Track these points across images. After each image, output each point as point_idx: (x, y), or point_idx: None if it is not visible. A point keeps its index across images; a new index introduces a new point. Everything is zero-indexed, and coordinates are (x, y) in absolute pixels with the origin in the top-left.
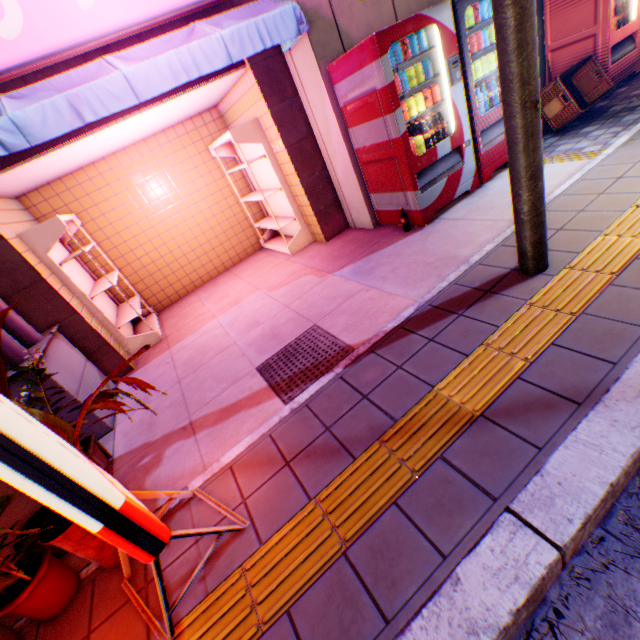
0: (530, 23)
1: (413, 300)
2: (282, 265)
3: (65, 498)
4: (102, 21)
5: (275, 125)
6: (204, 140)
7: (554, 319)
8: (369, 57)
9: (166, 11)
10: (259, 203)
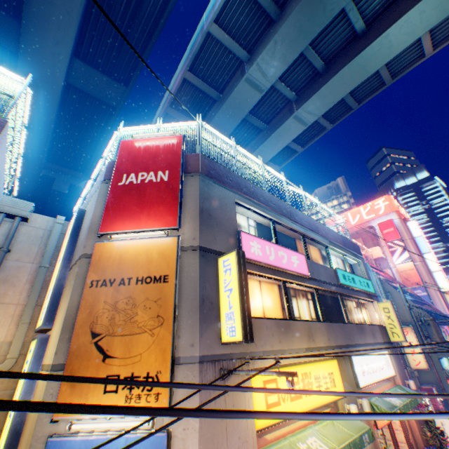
0: None
1: None
2: None
3: None
4: None
5: None
6: None
7: None
8: None
9: None
10: None
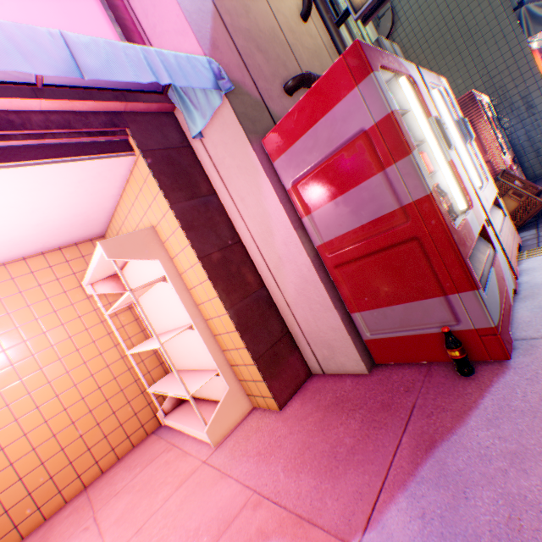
0: None
1: None
2: (195, 480)
3: None
4: None
5: (180, 225)
6: (77, 273)
7: None
8: (346, 82)
9: None
10: (158, 352)
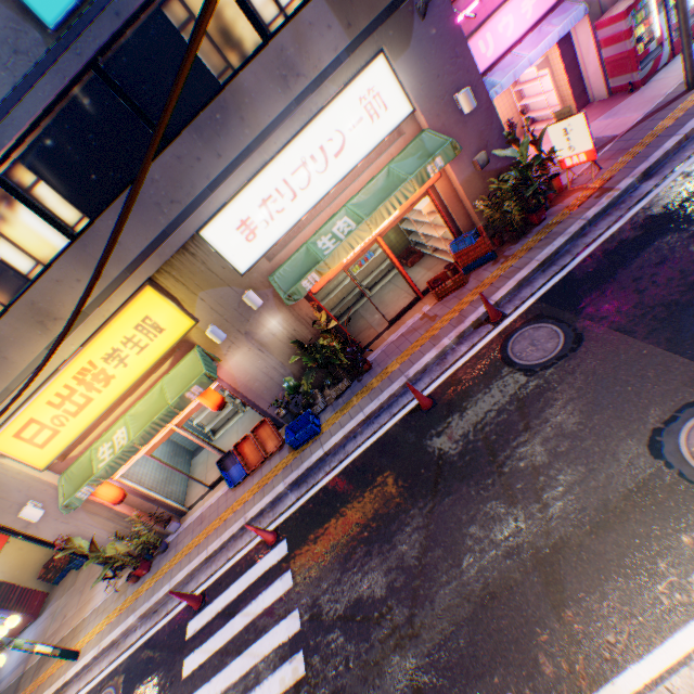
0: (686, 17)
1: (640, 115)
2: None
3: (590, 140)
4: (511, 40)
5: (559, 58)
6: None
7: (693, 101)
8: (619, 20)
9: (530, 26)
10: (524, 106)
